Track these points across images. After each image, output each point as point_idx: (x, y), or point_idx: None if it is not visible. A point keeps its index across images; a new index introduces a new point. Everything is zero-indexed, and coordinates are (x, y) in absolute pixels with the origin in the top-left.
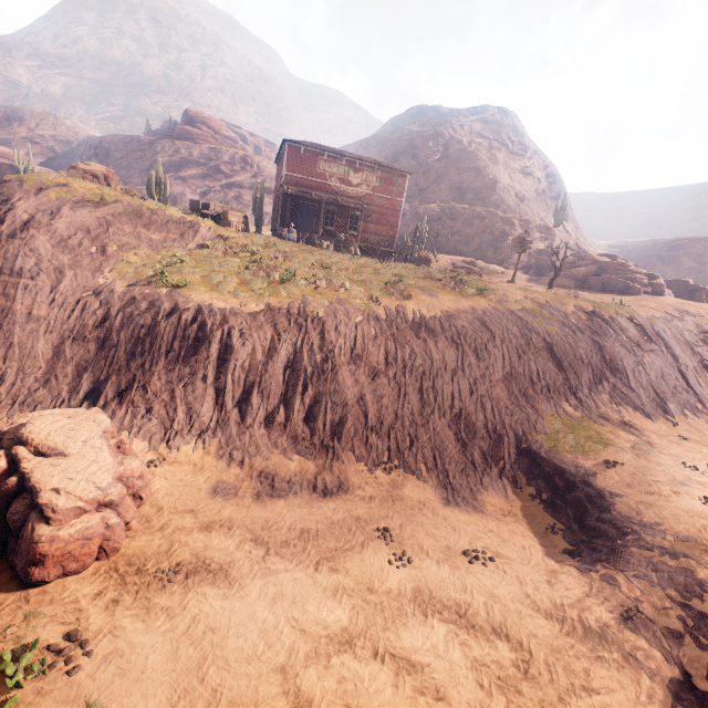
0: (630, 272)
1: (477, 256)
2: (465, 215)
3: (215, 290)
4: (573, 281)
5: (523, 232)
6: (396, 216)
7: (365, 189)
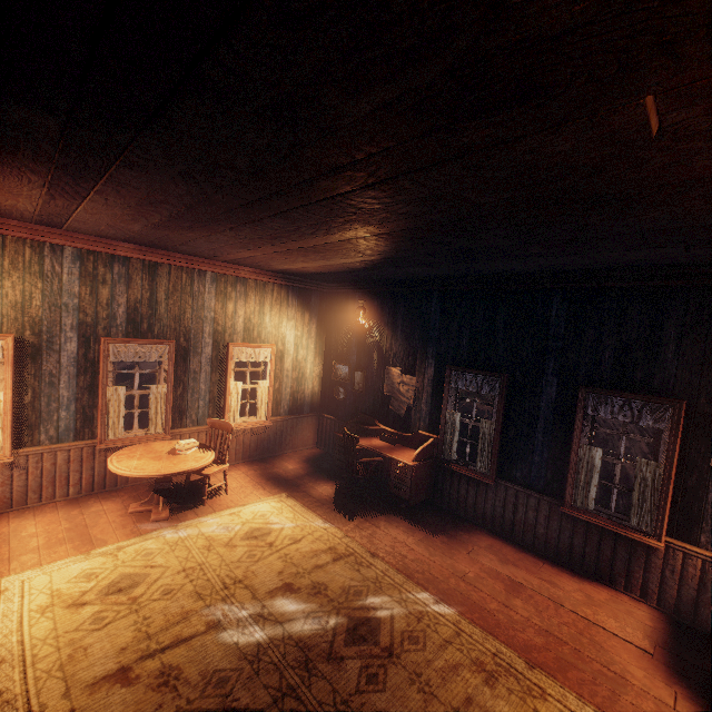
0: None
1: None
2: None
3: (486, 399)
4: None
5: None
6: None
7: None
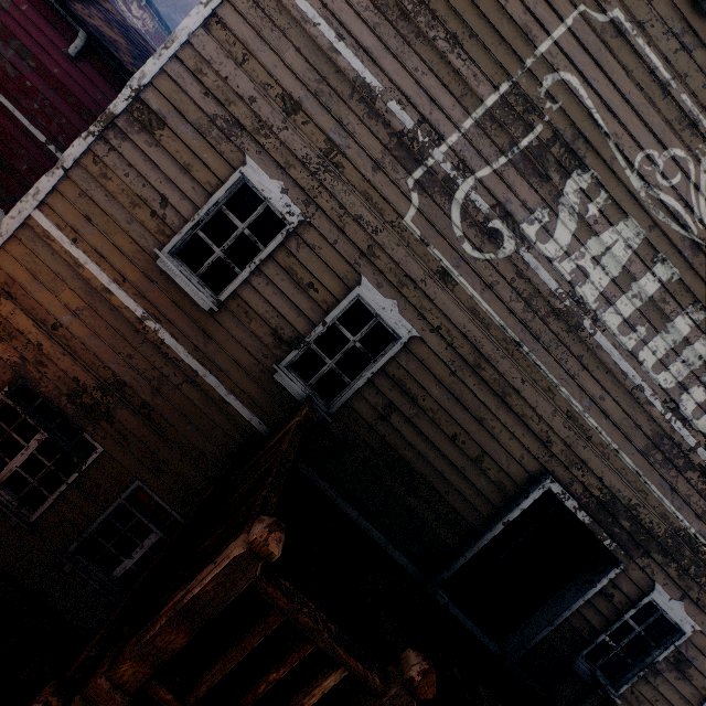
0: None
1: None
2: None
3: None
4: None
5: None
6: None
7: (141, 26)
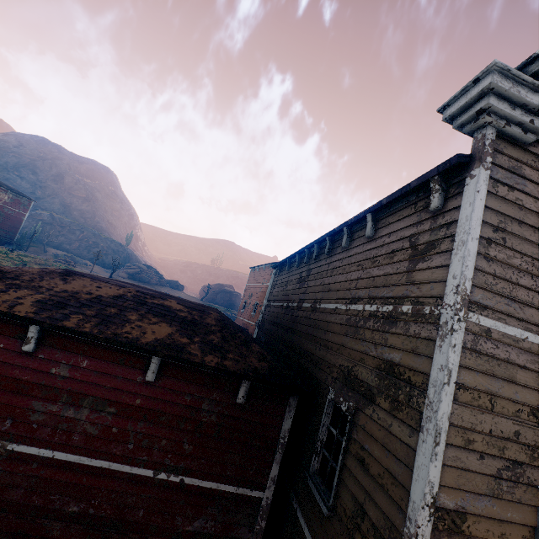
0: (152, 274)
1: (76, 252)
2: (71, 226)
3: None
4: (128, 275)
5: (107, 245)
6: (20, 222)
7: None
